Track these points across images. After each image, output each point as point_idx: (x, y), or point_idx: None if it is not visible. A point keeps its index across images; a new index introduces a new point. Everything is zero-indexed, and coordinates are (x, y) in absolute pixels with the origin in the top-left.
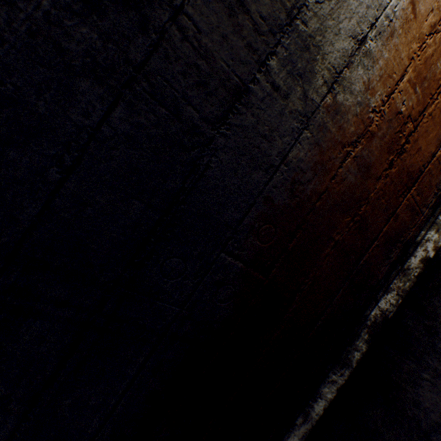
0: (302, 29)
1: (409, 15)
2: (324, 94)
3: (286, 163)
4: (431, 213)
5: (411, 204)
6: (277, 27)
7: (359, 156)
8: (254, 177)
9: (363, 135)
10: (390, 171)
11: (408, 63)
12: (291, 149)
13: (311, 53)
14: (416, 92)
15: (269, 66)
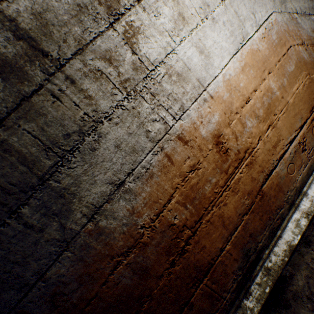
0: (56, 185)
1: (166, 162)
2: (85, 223)
3: (44, 279)
4: (236, 295)
5: (208, 292)
6: (29, 187)
7: (133, 261)
8: (5, 296)
9: (135, 245)
10: (174, 268)
11: (173, 191)
12: (49, 267)
13: (67, 198)
14: (188, 208)
15: (21, 212)
